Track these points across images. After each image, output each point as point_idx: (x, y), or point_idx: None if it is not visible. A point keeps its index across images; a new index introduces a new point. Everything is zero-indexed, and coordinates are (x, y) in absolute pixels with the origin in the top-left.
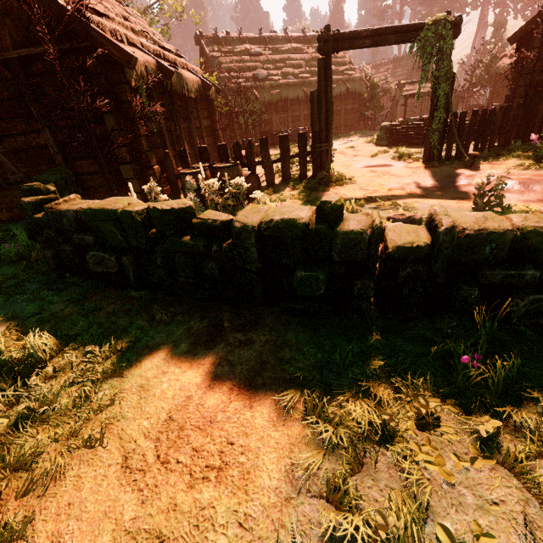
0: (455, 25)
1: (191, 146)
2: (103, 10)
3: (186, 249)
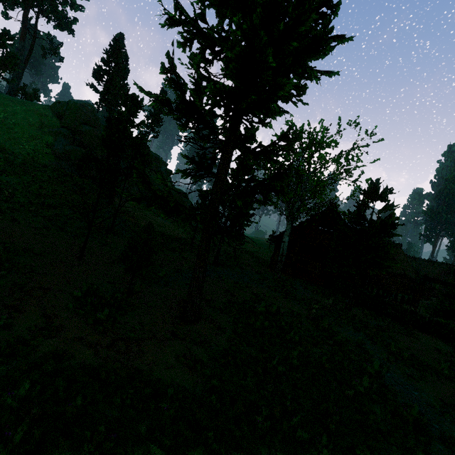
0: None
1: None
2: None
3: (417, 318)
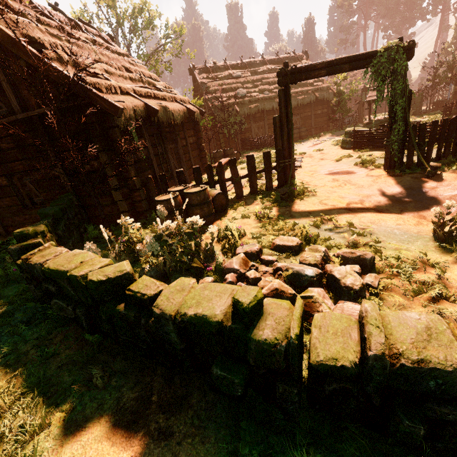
0: (407, 49)
1: (178, 161)
2: (106, 68)
3: (120, 316)
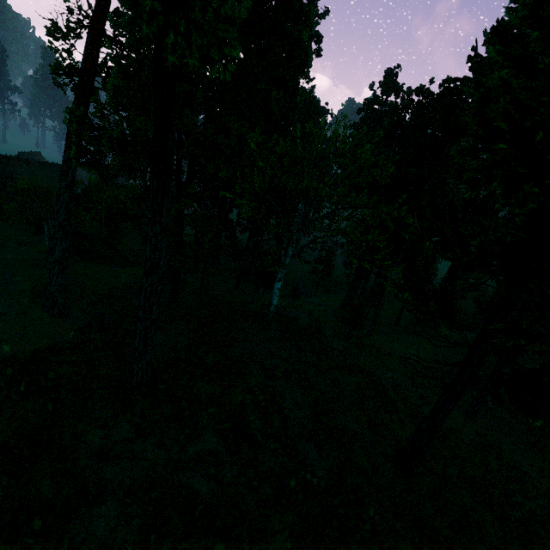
0: None
1: None
2: None
3: None
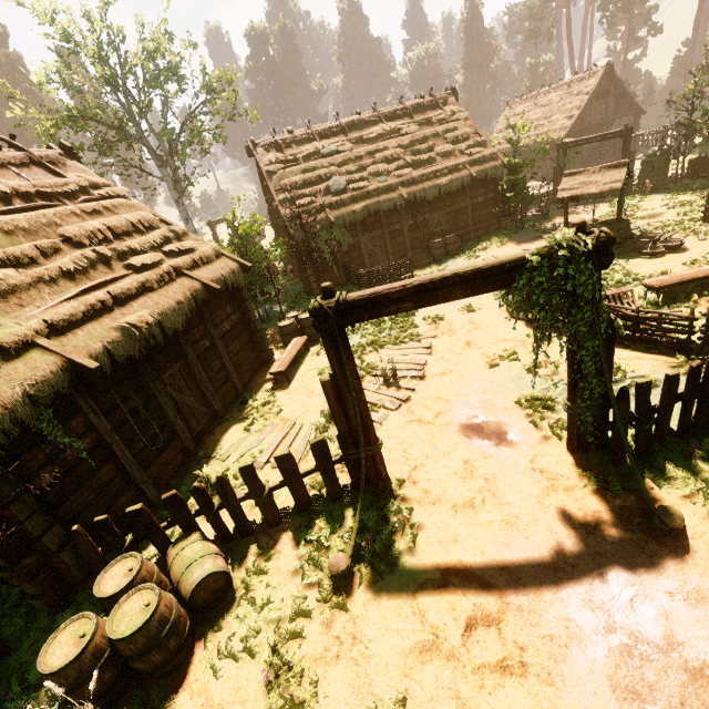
0: (596, 249)
1: (192, 388)
2: None
3: None
